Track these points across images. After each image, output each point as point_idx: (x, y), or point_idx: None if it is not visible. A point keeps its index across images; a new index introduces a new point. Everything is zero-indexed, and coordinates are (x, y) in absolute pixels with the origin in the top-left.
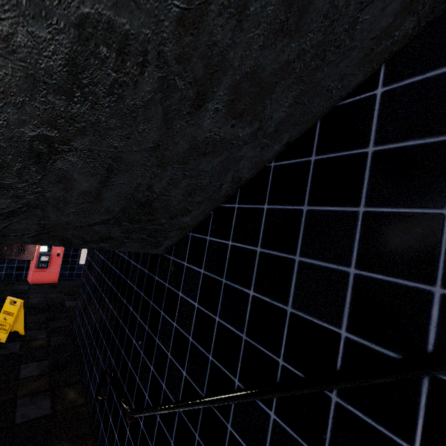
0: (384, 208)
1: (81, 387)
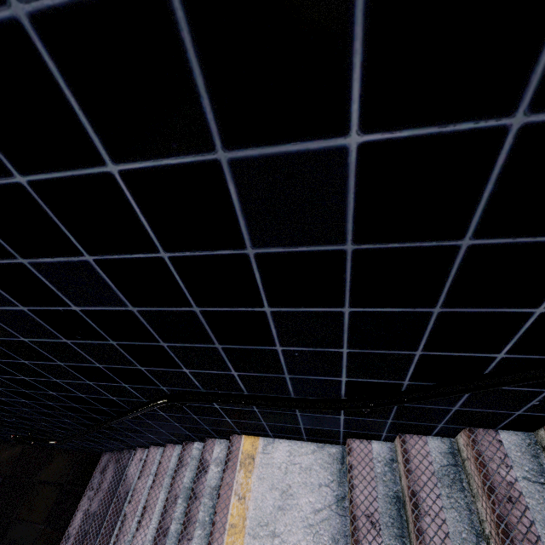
0: (72, 364)
1: (6, 444)
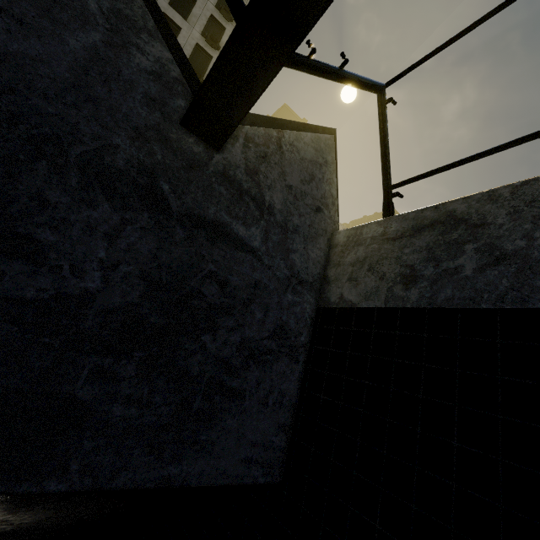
0: None
1: None
